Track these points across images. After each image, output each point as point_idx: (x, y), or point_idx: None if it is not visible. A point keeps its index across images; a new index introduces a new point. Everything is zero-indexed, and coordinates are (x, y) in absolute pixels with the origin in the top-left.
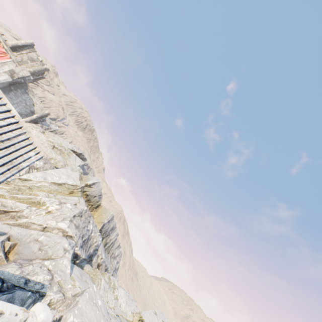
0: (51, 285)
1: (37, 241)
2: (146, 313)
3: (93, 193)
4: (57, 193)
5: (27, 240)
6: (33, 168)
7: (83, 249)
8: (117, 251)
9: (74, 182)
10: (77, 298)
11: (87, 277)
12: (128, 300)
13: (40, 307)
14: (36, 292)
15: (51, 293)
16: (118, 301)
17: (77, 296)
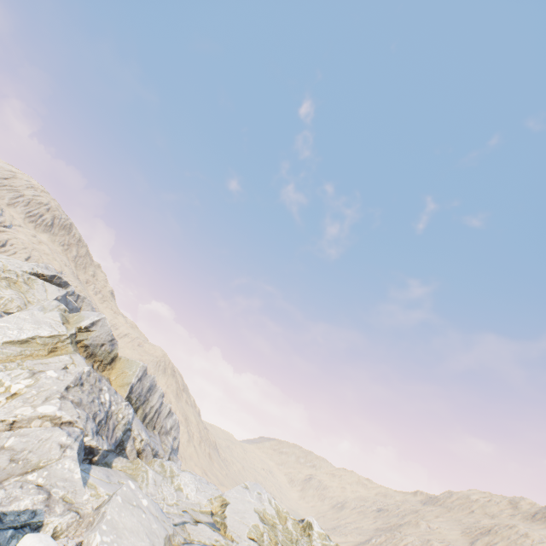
0: (50, 507)
1: (2, 449)
2: (231, 492)
3: (97, 341)
4: (24, 359)
5: None
6: None
7: (101, 437)
8: (169, 421)
9: (52, 330)
10: (103, 509)
11: (122, 476)
12: (199, 486)
13: (31, 540)
14: (23, 526)
15: (53, 518)
16: (183, 492)
17: (103, 506)
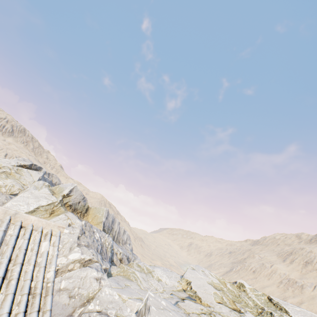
0: None
1: (60, 291)
2: (187, 274)
3: (75, 201)
4: None
5: None
6: None
7: (104, 260)
8: (125, 236)
9: (48, 201)
10: None
11: (122, 279)
12: (167, 274)
13: None
14: None
15: None
16: (162, 281)
17: (143, 314)
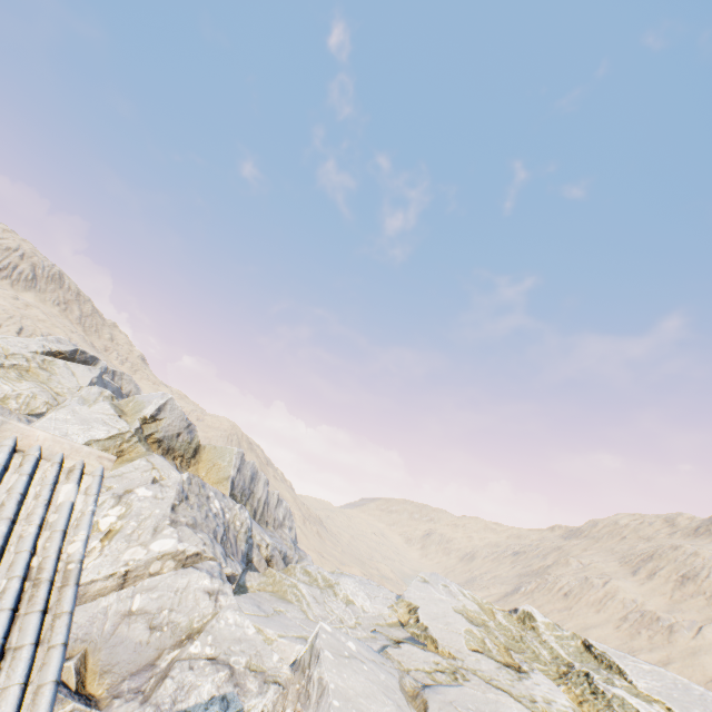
0: (240, 685)
1: (132, 615)
2: (411, 592)
3: (171, 431)
4: None
5: (106, 627)
6: None
7: (229, 558)
8: (280, 511)
9: (109, 429)
10: (315, 674)
11: (269, 600)
12: (367, 591)
13: None
14: None
15: (253, 701)
16: (356, 604)
17: (307, 666)
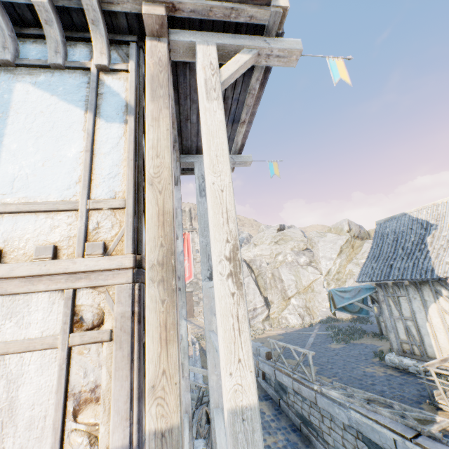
0: None
1: None
2: None
3: (357, 231)
4: (351, 257)
5: None
6: (309, 265)
7: None
8: None
9: (341, 240)
10: None
11: None
12: None
13: None
14: None
15: None
16: None
17: None
